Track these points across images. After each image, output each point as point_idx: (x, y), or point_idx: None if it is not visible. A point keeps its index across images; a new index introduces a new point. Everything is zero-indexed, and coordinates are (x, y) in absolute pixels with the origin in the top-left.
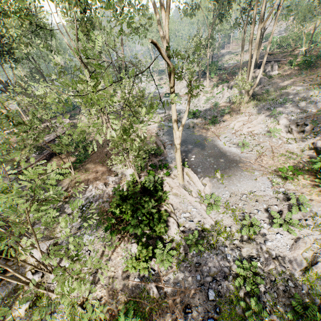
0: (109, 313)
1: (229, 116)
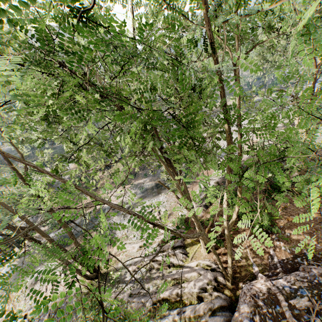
0: None
1: None
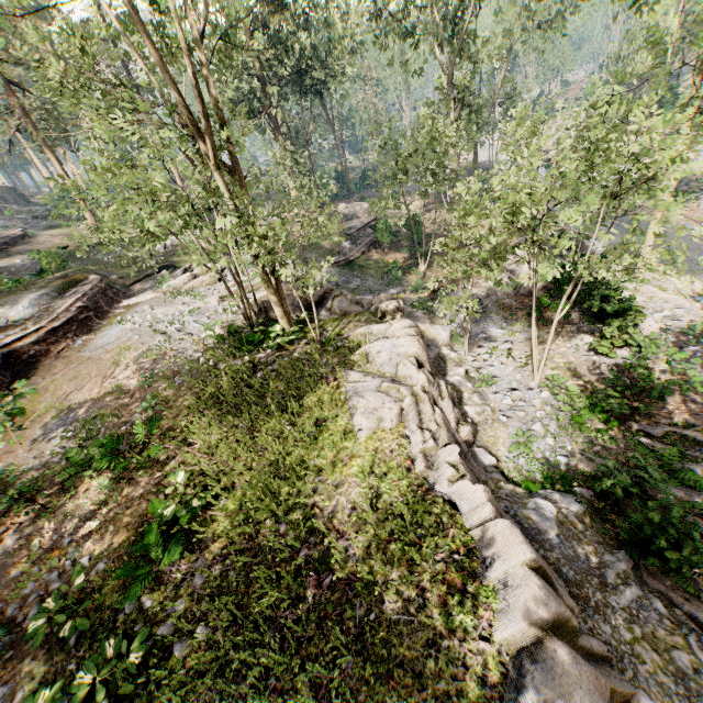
0: (577, 386)
1: None
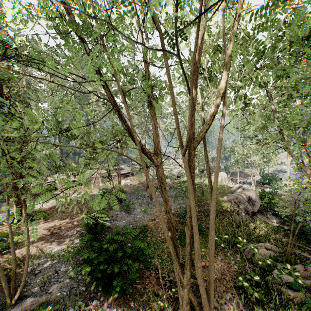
0: None
1: None
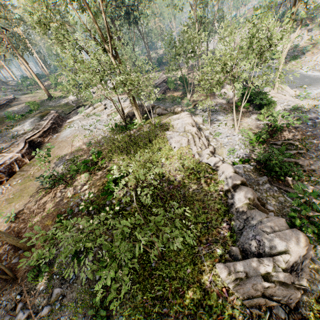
0: (251, 132)
1: (310, 53)
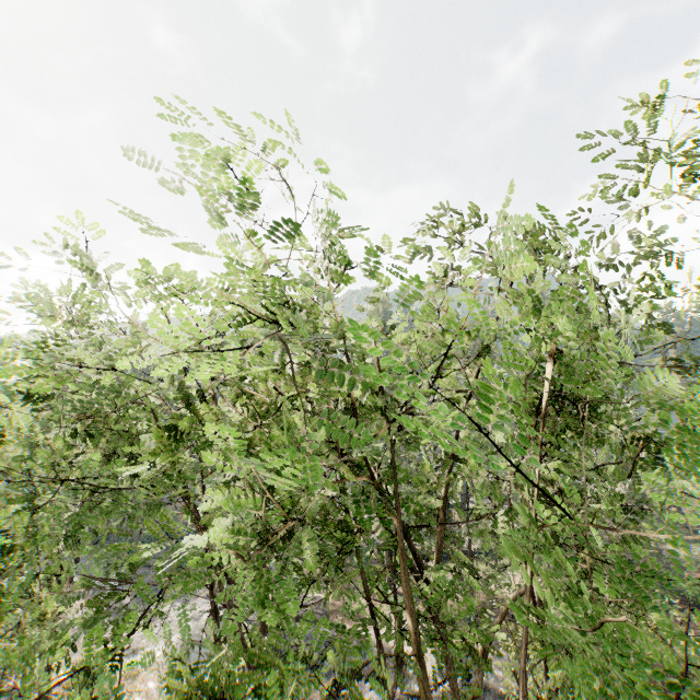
0: None
1: None
